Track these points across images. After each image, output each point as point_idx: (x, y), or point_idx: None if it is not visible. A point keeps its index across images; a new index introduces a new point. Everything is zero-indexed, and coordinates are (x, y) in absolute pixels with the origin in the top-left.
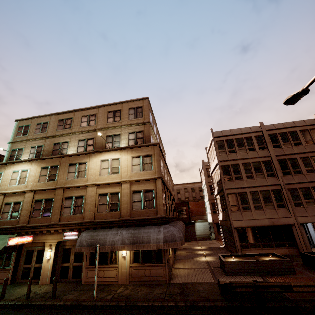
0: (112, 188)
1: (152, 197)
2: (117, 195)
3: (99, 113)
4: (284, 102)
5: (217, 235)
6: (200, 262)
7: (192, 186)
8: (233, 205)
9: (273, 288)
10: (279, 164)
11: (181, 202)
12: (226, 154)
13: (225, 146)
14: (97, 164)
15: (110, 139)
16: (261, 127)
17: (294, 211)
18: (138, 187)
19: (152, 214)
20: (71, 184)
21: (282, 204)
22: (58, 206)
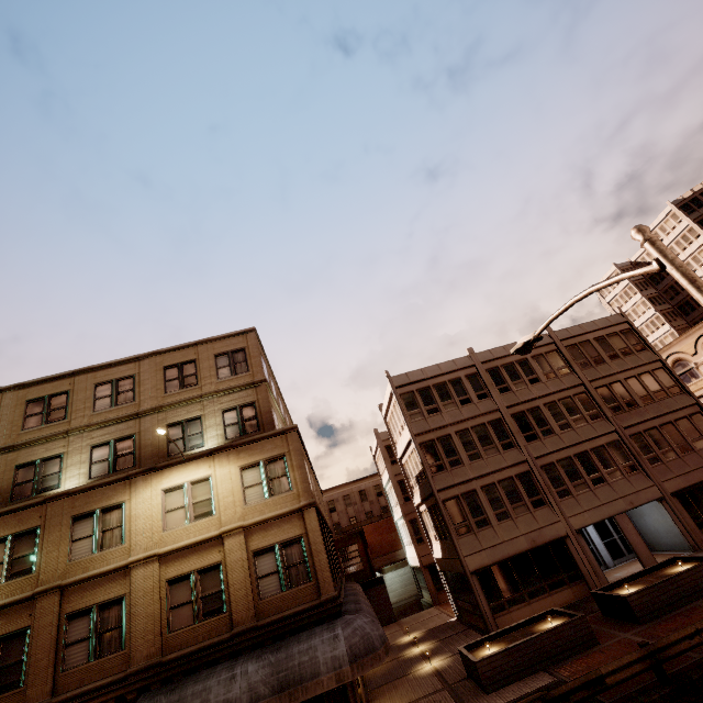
0: (202, 556)
1: (301, 555)
2: (216, 570)
3: (141, 373)
4: (513, 352)
5: (436, 592)
6: (422, 678)
7: (360, 487)
8: (458, 523)
9: (576, 693)
10: (516, 422)
11: (347, 535)
12: (423, 418)
13: (419, 402)
14: (153, 502)
15: (178, 430)
16: (471, 358)
17: (561, 509)
18: (264, 539)
19: (309, 597)
20: (84, 573)
21: (539, 499)
22: (48, 647)
